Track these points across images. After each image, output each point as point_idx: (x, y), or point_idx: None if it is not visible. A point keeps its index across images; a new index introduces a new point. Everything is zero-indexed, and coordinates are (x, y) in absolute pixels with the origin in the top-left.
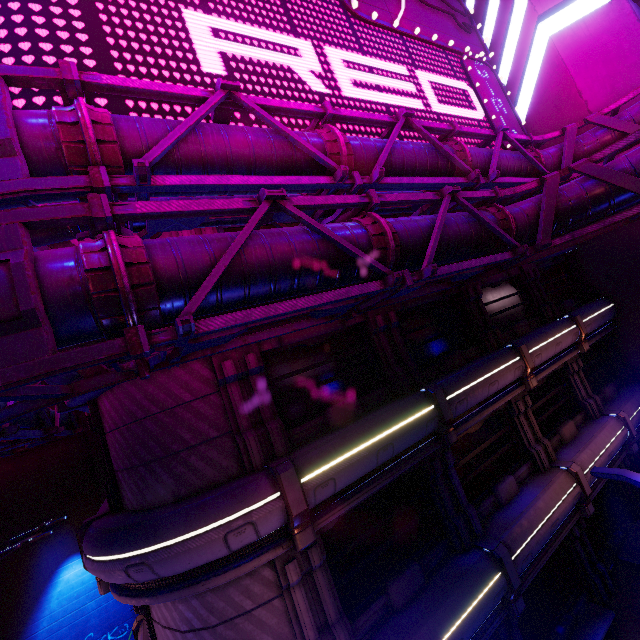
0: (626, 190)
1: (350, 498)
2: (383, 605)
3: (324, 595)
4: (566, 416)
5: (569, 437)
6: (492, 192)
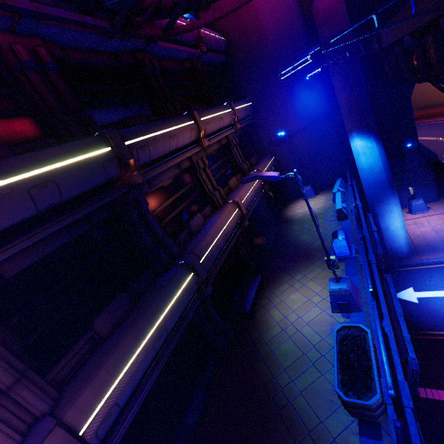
0: None
1: None
2: (89, 340)
3: None
4: (232, 175)
5: (234, 186)
6: None
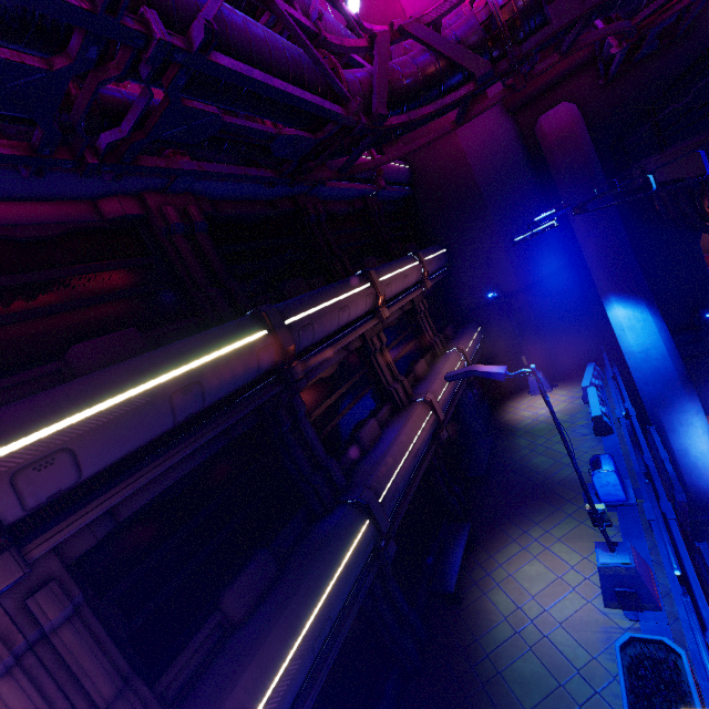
0: (454, 63)
1: (122, 481)
2: (215, 628)
3: (83, 665)
4: (418, 356)
5: (422, 374)
6: (313, 25)
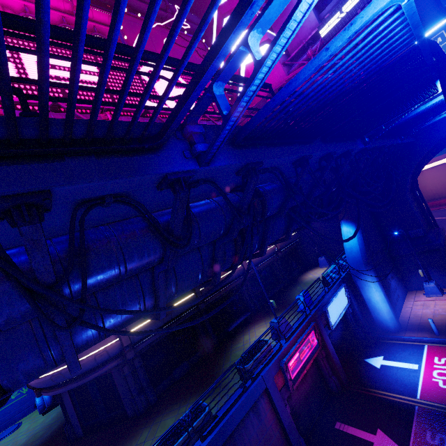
0: None
1: None
2: None
3: None
4: None
5: None
6: None
